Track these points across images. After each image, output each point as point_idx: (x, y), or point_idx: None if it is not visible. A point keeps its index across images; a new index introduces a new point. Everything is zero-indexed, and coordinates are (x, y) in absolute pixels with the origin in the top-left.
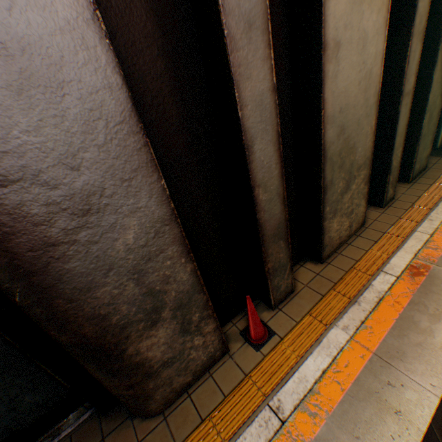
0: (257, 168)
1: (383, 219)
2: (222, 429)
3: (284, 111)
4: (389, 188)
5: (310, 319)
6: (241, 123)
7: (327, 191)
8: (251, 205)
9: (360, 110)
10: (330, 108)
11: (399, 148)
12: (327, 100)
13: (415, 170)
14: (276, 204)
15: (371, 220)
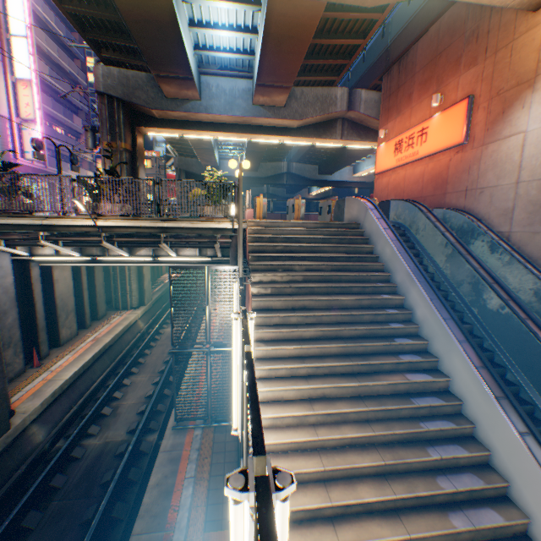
0: (39, 308)
1: (87, 331)
2: (34, 378)
3: (44, 294)
4: (89, 320)
5: (59, 357)
6: (36, 297)
7: (61, 317)
8: (37, 318)
9: (69, 294)
10: (59, 294)
11: (89, 306)
12: (57, 292)
13: (101, 315)
14: (44, 319)
15: (83, 333)
